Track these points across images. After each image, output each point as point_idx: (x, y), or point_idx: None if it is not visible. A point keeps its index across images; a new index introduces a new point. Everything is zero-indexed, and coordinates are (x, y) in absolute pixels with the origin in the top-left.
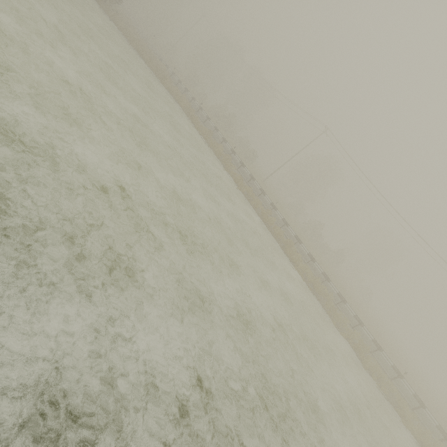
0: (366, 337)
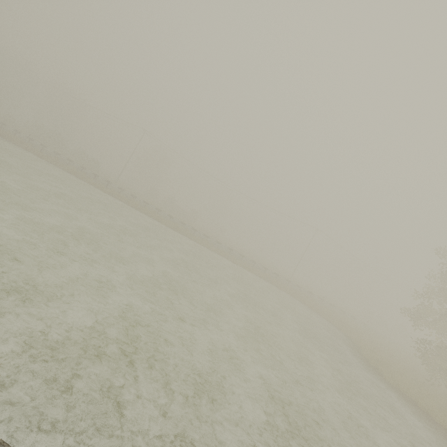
0: (215, 243)
